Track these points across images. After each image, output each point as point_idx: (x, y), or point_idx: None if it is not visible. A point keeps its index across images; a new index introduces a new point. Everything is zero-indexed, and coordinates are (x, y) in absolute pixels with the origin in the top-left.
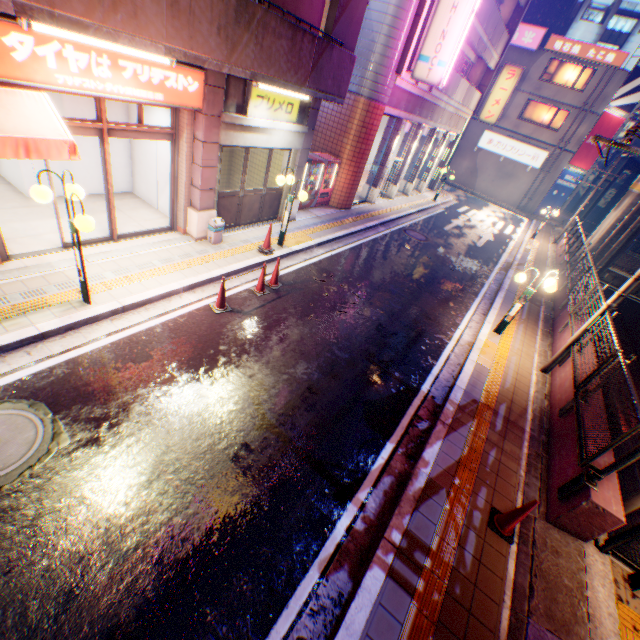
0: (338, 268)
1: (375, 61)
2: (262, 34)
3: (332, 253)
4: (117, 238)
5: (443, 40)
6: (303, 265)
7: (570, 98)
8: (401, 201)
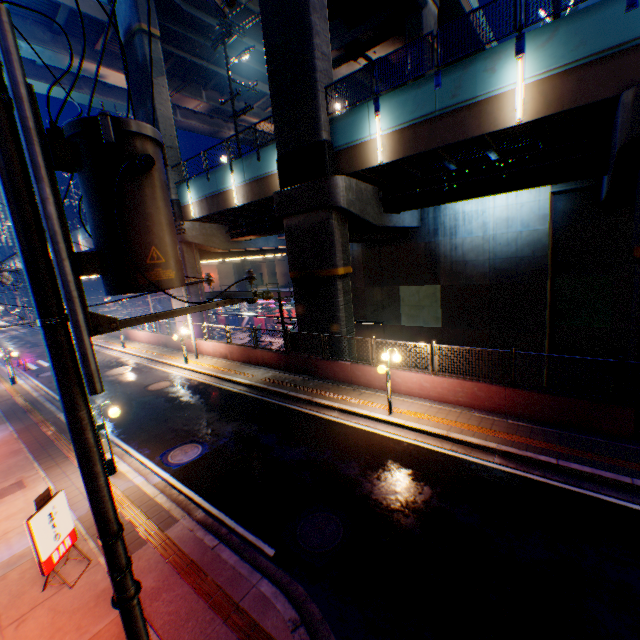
0: None
1: None
2: None
3: None
4: None
5: None
6: None
7: None
8: None
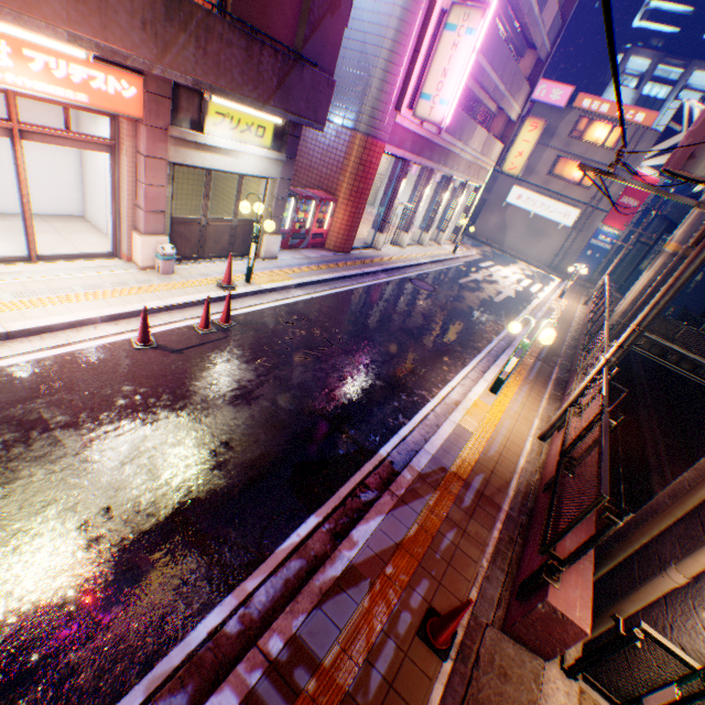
0: (315, 311)
1: (372, 96)
2: (205, 38)
3: (313, 295)
4: (37, 259)
5: (445, 78)
6: (272, 305)
7: (601, 156)
8: (414, 250)
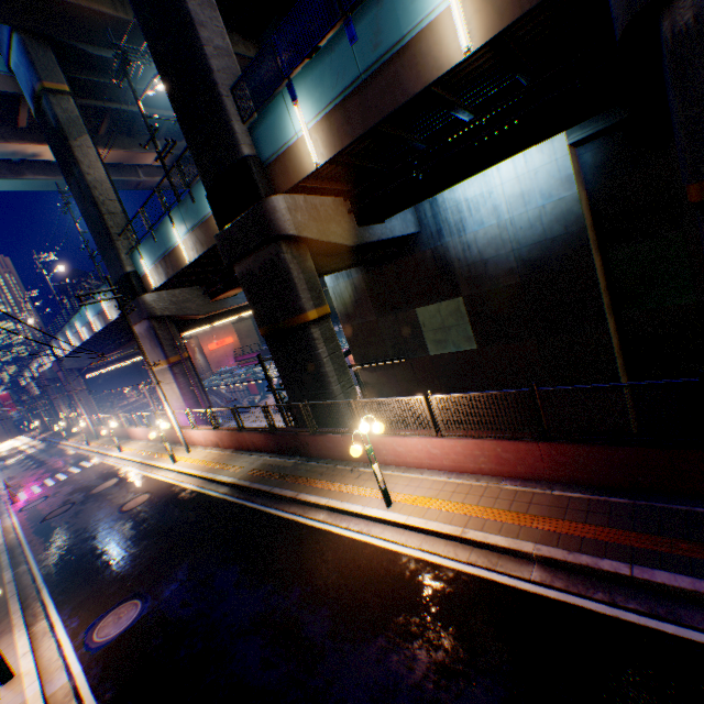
0: None
1: None
2: None
3: None
4: None
5: None
6: None
7: None
8: None
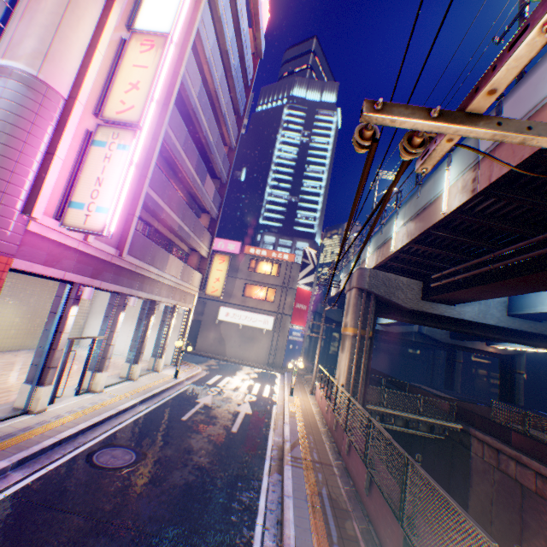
0: None
1: None
2: None
3: None
4: None
5: (101, 185)
6: None
7: (273, 280)
8: (118, 390)
